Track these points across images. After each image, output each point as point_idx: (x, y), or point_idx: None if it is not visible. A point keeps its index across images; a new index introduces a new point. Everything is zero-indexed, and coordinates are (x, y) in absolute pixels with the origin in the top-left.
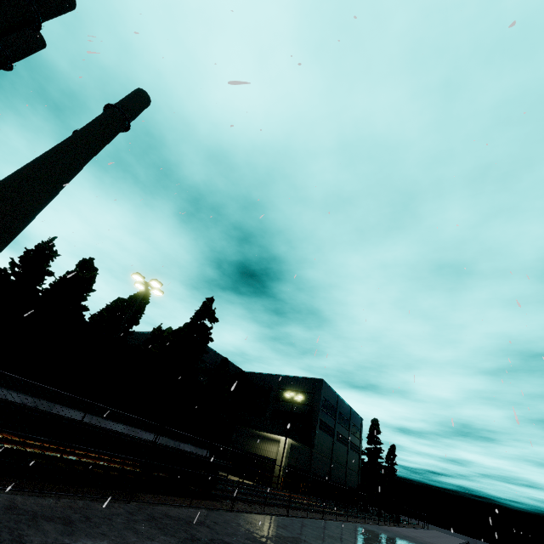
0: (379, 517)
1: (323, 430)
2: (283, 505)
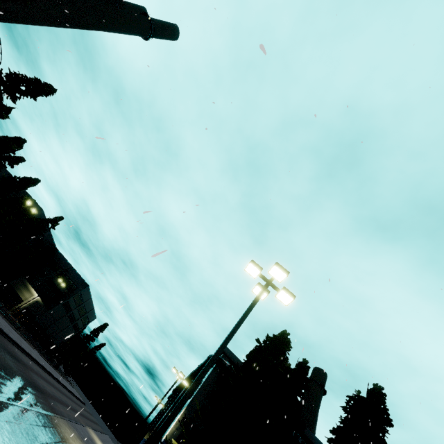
0: (50, 360)
1: (64, 307)
2: (5, 315)
